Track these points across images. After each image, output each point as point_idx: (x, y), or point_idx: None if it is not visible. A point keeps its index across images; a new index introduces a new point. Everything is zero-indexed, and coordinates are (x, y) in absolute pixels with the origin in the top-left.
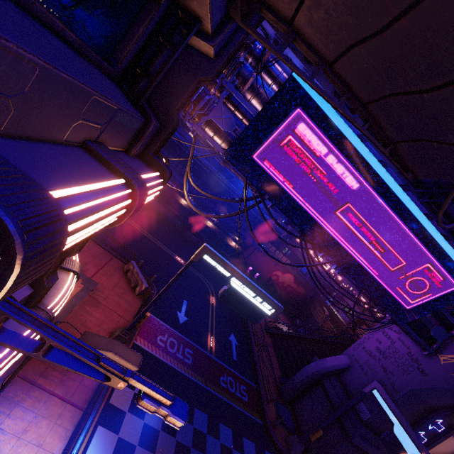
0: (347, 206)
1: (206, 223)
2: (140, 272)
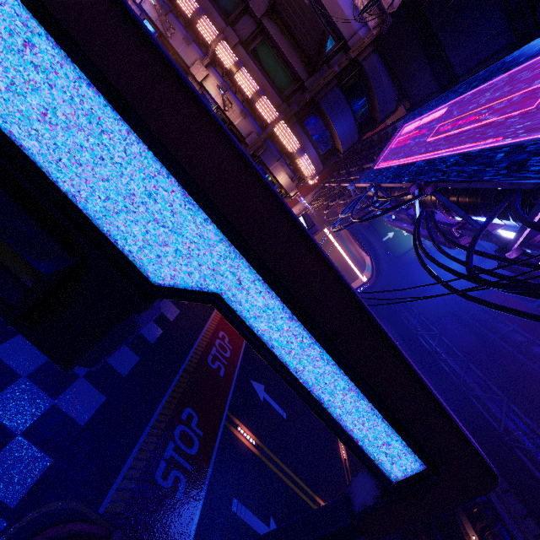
0: (438, 128)
1: (469, 539)
2: None
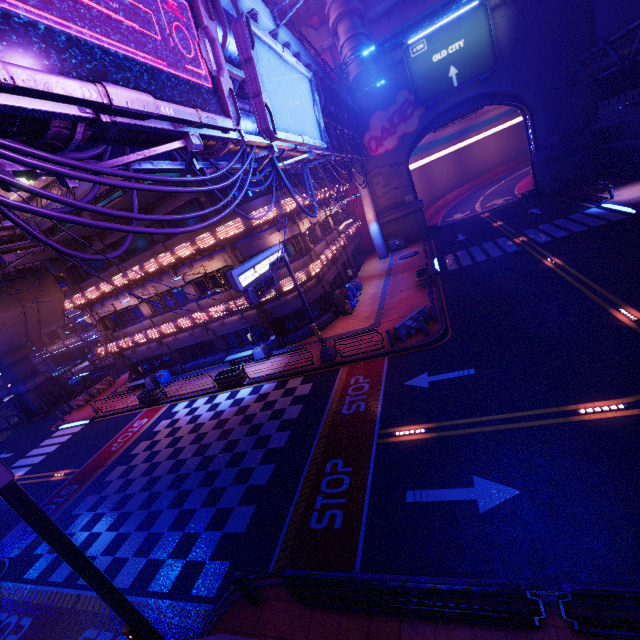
0: None
1: None
2: (412, 315)
